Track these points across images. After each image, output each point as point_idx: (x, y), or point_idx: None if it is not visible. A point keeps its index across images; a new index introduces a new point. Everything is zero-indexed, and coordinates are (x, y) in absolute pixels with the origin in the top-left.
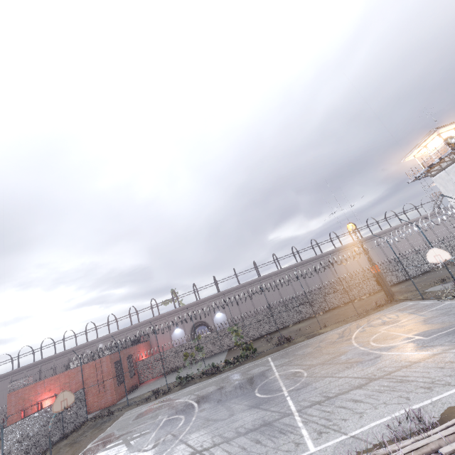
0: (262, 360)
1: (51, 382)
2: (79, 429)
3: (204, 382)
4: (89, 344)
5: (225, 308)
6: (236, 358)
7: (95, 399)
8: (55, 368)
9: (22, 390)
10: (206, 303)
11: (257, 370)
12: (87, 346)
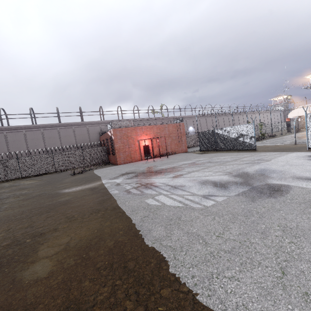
0: (285, 136)
1: (147, 129)
2: (212, 151)
3: (264, 140)
4: (106, 122)
5: (194, 126)
6: (261, 137)
7: (176, 147)
8: (74, 133)
9: (125, 129)
10: (185, 119)
11: (300, 136)
12: (103, 123)
